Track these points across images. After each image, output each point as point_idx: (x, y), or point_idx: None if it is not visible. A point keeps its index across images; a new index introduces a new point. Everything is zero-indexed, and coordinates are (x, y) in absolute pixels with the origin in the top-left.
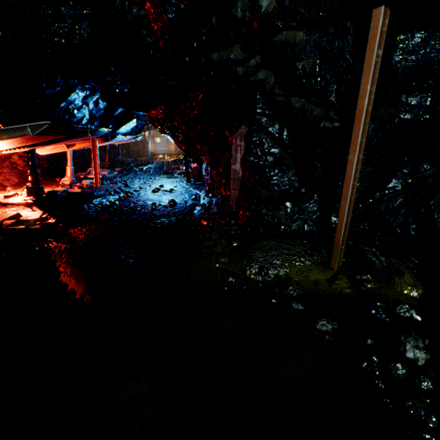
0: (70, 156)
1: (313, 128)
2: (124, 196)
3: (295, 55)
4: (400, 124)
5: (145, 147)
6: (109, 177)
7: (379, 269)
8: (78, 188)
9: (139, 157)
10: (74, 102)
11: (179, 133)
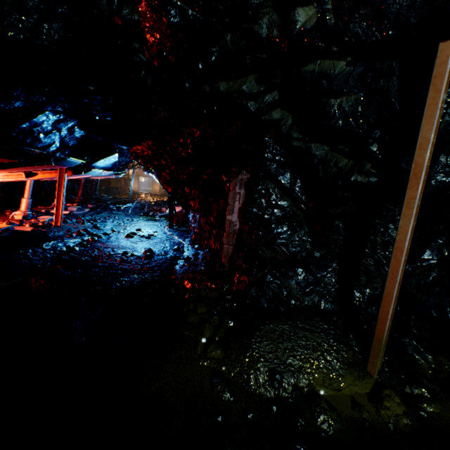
0: (29, 186)
1: (340, 181)
2: (89, 240)
3: (334, 88)
4: (437, 187)
5: (127, 185)
6: (78, 213)
7: (429, 375)
8: (29, 226)
9: (119, 195)
10: (41, 125)
11: (166, 173)
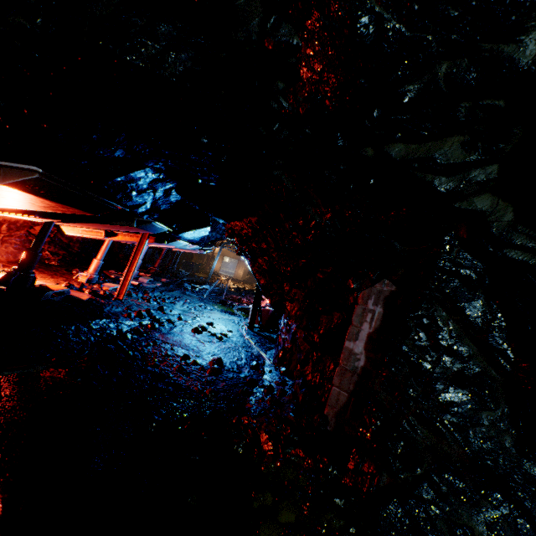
0: (106, 247)
1: None
2: (148, 326)
3: None
4: None
5: (209, 263)
6: (147, 286)
7: None
8: (88, 292)
9: (197, 272)
10: (137, 181)
11: (263, 260)
